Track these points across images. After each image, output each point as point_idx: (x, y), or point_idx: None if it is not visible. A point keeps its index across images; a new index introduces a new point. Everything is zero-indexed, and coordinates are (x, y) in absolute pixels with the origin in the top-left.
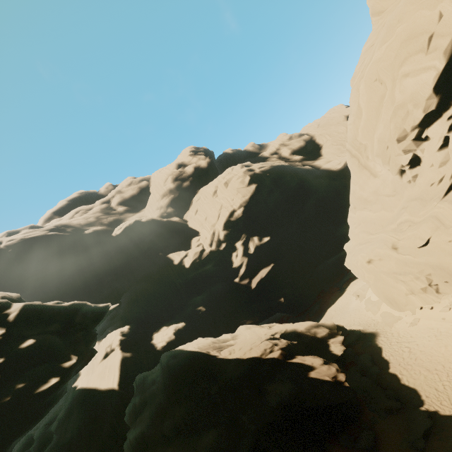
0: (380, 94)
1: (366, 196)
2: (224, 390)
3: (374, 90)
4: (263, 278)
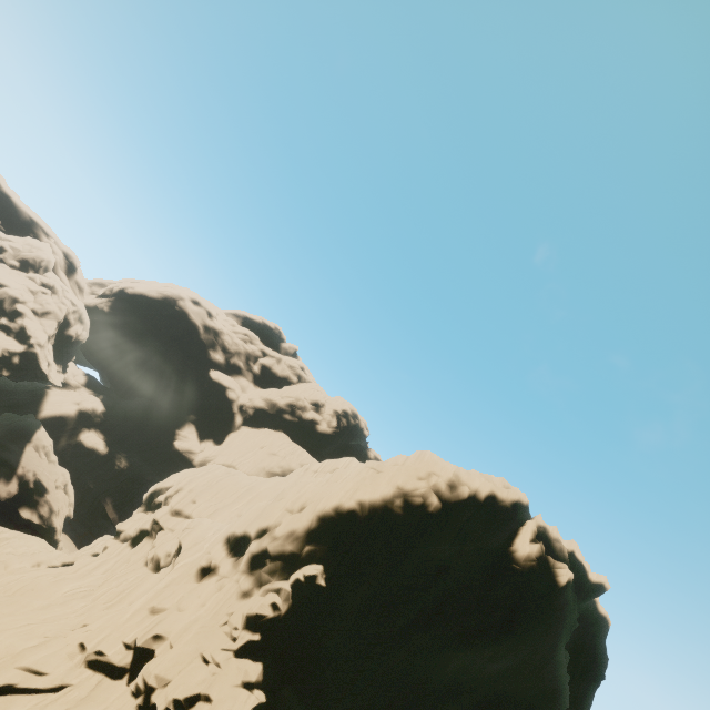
0: None
1: None
2: (4, 447)
3: None
4: None
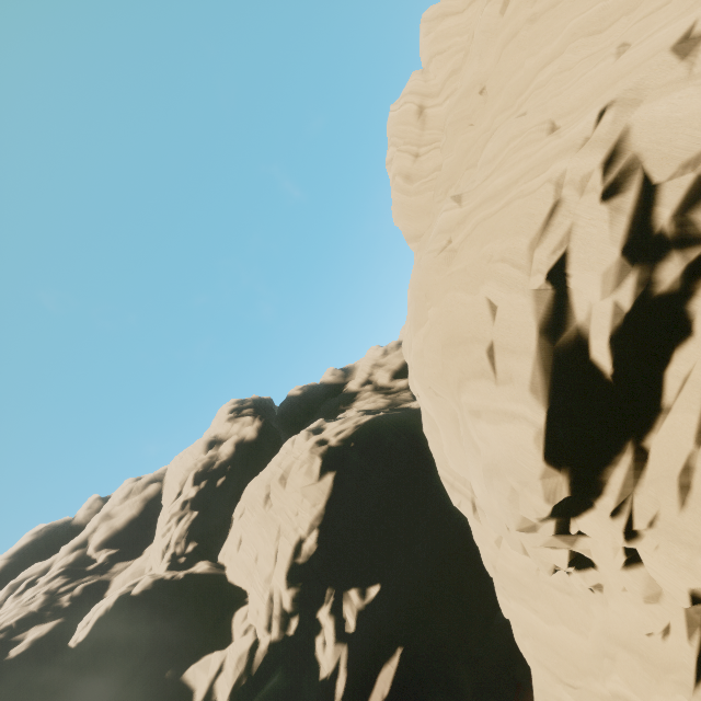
0: (449, 411)
1: (515, 573)
2: None
3: (437, 400)
4: (386, 698)
